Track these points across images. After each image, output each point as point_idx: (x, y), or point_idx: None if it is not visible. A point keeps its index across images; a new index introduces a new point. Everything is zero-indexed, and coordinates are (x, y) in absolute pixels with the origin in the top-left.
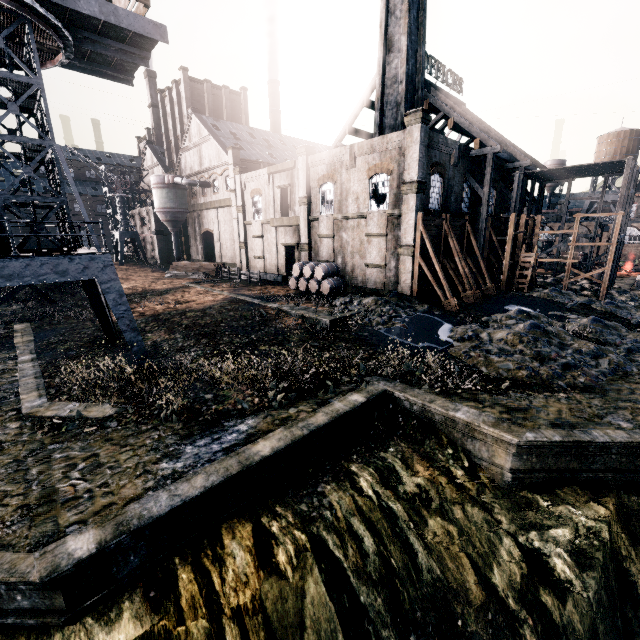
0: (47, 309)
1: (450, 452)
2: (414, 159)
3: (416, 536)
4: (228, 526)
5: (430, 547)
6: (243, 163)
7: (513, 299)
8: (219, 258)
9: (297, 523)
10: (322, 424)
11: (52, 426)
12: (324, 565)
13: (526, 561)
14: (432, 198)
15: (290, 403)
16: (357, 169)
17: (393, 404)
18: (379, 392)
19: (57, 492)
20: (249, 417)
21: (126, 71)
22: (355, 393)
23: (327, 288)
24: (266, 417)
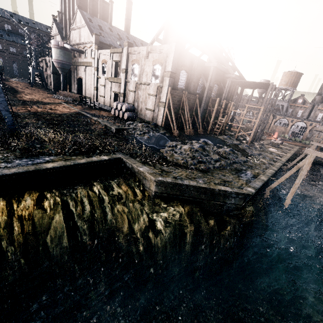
0: None
1: (137, 184)
2: (171, 60)
3: (109, 209)
4: (29, 192)
5: (114, 213)
6: (101, 44)
7: (207, 137)
8: (84, 93)
9: (59, 195)
10: (81, 163)
11: None
12: (65, 211)
13: (148, 222)
14: (180, 82)
15: (75, 155)
16: (149, 60)
17: (124, 164)
18: (116, 157)
19: None
20: (52, 156)
21: None
22: (105, 156)
23: (126, 116)
24: (60, 157)
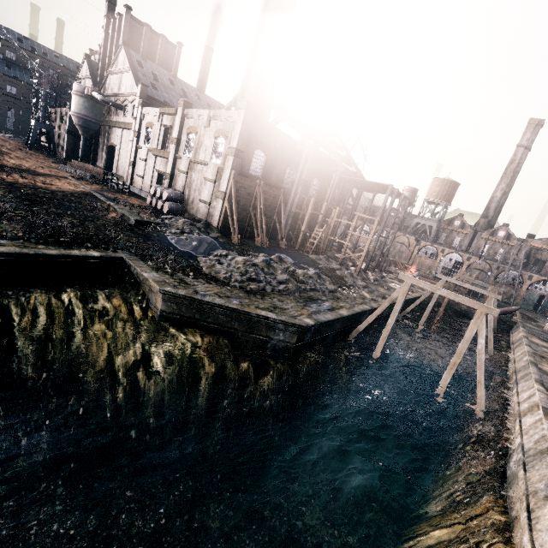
0: None
1: (139, 298)
2: (237, 133)
3: (81, 328)
4: None
5: (86, 336)
6: (150, 99)
7: (291, 253)
8: (115, 169)
9: None
10: (49, 254)
11: None
12: (1, 320)
13: (141, 355)
14: (255, 167)
15: (46, 244)
16: (210, 129)
17: (128, 269)
18: (115, 256)
19: None
20: (6, 240)
21: None
22: (98, 252)
23: (167, 208)
24: (18, 243)
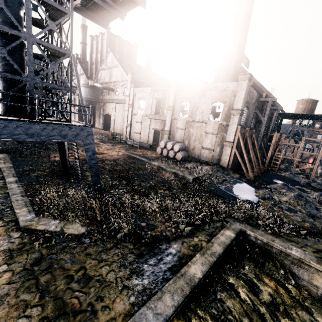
0: (18, 147)
1: (282, 272)
2: (241, 98)
3: None
4: None
5: None
6: (135, 82)
7: (274, 176)
8: (112, 129)
9: None
10: (221, 253)
11: (44, 238)
12: None
13: None
14: (242, 119)
15: (192, 233)
16: (205, 97)
17: (242, 236)
18: (239, 230)
19: (66, 304)
20: (172, 242)
21: (105, 20)
22: (226, 230)
23: (180, 157)
24: (183, 243)
